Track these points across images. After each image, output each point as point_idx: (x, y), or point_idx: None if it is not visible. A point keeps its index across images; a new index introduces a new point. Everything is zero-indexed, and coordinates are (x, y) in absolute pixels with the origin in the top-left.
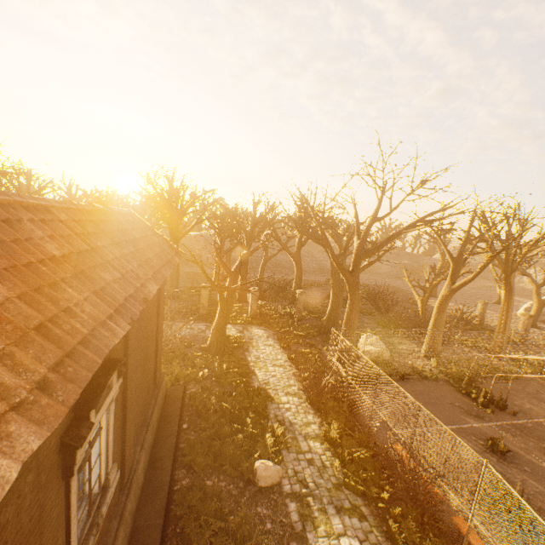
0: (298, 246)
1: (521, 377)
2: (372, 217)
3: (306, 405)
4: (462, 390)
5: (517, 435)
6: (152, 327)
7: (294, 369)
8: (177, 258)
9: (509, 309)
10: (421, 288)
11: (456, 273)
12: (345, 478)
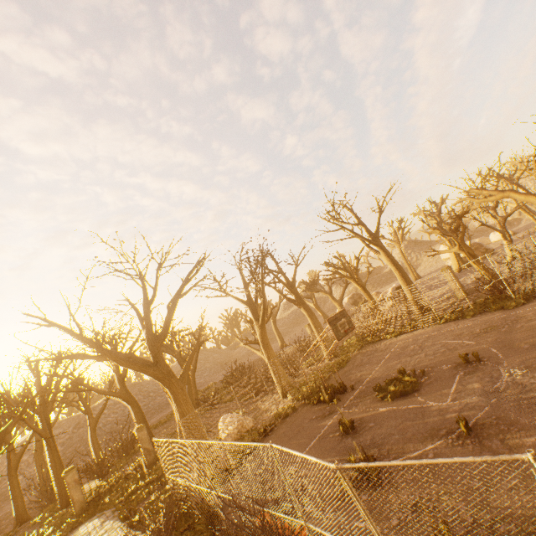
0: (120, 381)
1: (350, 358)
2: (145, 303)
3: None
4: (314, 400)
5: (359, 403)
6: None
7: (139, 535)
8: None
9: (313, 316)
10: (253, 342)
11: (255, 312)
12: None
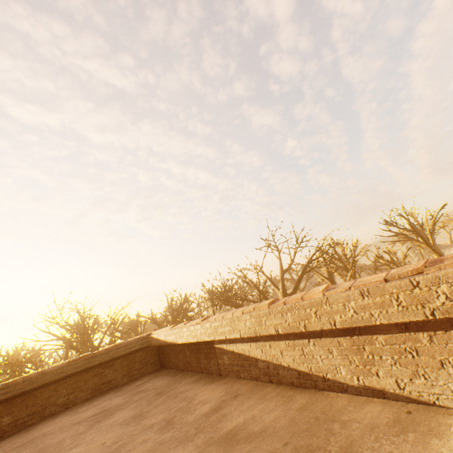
0: None
1: None
2: (281, 270)
3: None
4: None
5: None
6: None
7: None
8: None
9: None
10: None
11: None
12: None
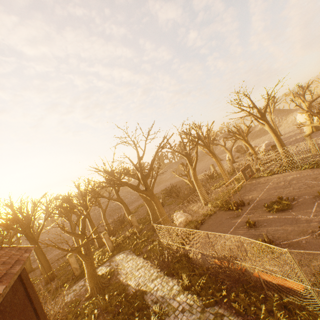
0: (116, 193)
1: (242, 186)
2: (138, 159)
3: (165, 278)
4: (226, 209)
5: (254, 212)
6: (29, 316)
7: (150, 262)
8: (27, 253)
9: (219, 162)
10: (184, 175)
11: (190, 161)
12: (203, 302)
